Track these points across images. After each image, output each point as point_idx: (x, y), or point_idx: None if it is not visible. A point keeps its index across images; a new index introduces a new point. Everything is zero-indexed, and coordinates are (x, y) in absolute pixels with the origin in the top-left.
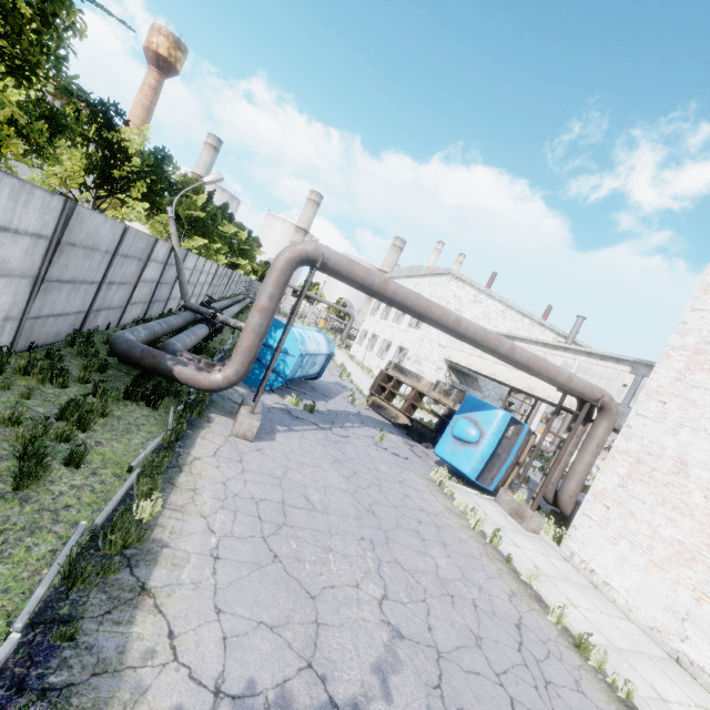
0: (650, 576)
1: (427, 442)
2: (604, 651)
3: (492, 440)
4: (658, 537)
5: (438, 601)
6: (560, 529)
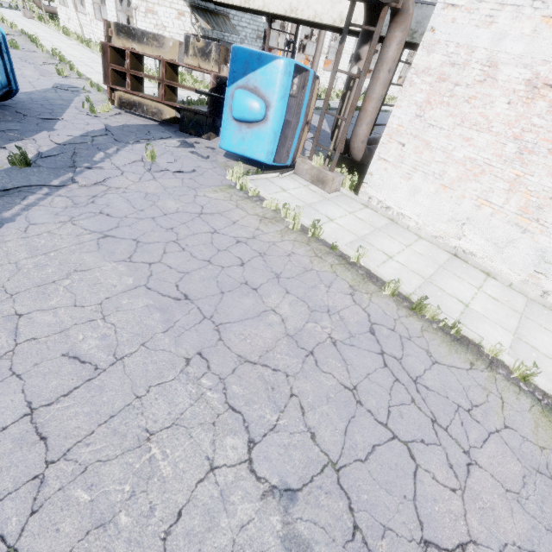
0: (439, 198)
1: (207, 132)
2: (437, 307)
3: (280, 109)
4: (451, 161)
5: (304, 378)
6: (355, 178)
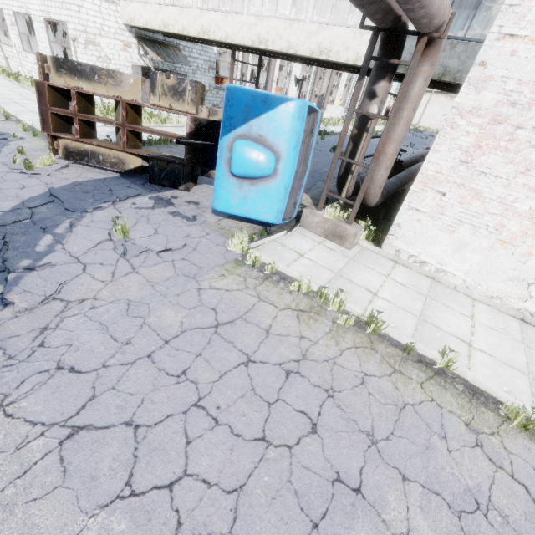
0: (496, 254)
1: (185, 182)
2: None
3: (292, 160)
4: (512, 214)
5: None
6: (372, 226)
